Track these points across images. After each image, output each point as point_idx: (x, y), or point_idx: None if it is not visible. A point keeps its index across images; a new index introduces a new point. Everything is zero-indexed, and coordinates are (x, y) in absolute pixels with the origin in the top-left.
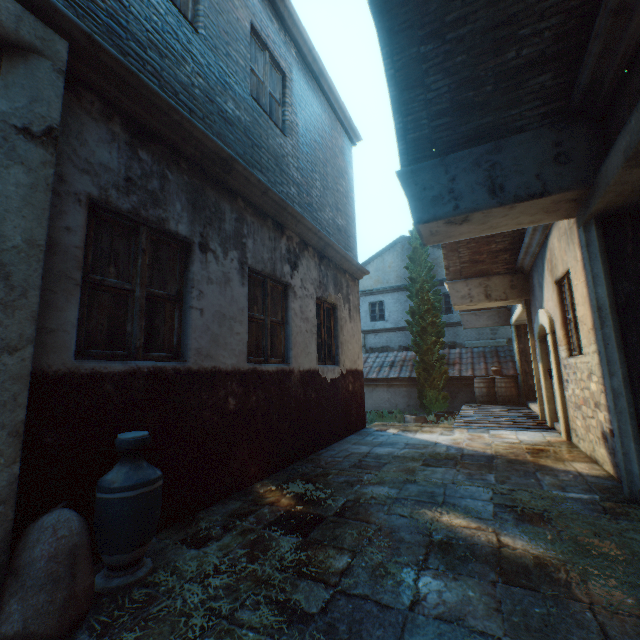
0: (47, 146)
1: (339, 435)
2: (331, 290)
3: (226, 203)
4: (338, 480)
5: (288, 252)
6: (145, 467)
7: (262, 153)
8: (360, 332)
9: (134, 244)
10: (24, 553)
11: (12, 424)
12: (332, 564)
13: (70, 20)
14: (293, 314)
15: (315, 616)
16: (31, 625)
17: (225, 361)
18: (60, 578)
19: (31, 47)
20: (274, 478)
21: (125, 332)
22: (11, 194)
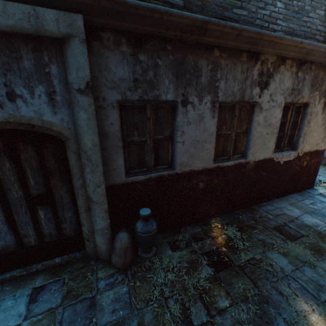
0: (88, 94)
1: (282, 194)
2: (305, 92)
3: (203, 60)
4: (258, 237)
5: (260, 75)
6: (149, 225)
7: None
8: None
9: (144, 115)
10: (115, 243)
11: (104, 209)
12: (217, 301)
13: None
14: (255, 125)
15: None
16: (116, 264)
17: (197, 165)
18: (122, 256)
19: (67, 35)
20: (223, 218)
21: (145, 160)
22: (83, 125)
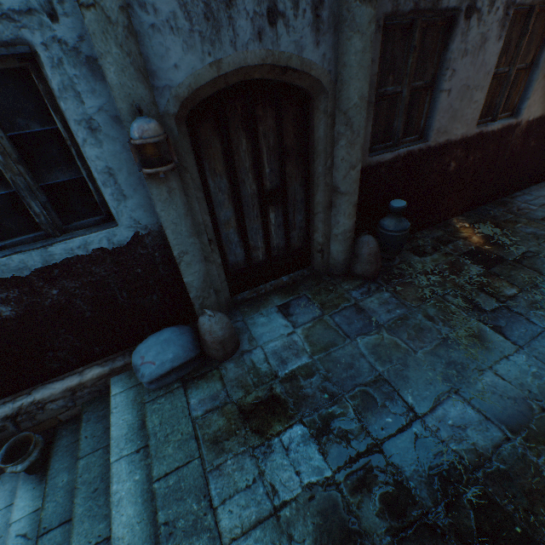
0: (372, 1)
1: (542, 178)
2: None
3: None
4: (525, 231)
5: None
6: (403, 221)
7: None
8: None
9: (407, 44)
10: (358, 250)
11: (353, 202)
12: (503, 291)
13: None
14: None
15: (487, 311)
16: (364, 274)
17: (456, 133)
18: (372, 262)
19: None
20: (467, 216)
21: (392, 128)
22: (352, 63)
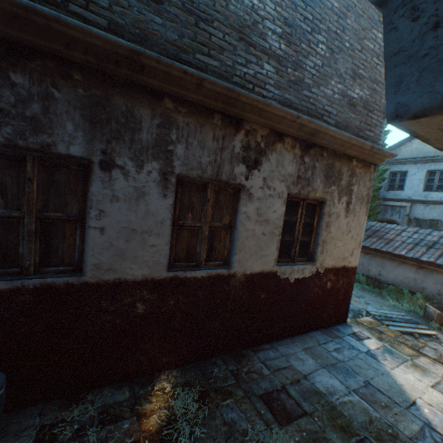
0: None
1: (298, 330)
2: (318, 184)
3: (144, 108)
4: (226, 415)
5: (245, 149)
6: None
7: (214, 29)
8: (362, 226)
9: (22, 173)
10: None
11: None
12: None
13: None
14: (243, 218)
15: None
16: None
17: (133, 272)
18: None
19: None
20: (186, 370)
21: (18, 252)
22: None
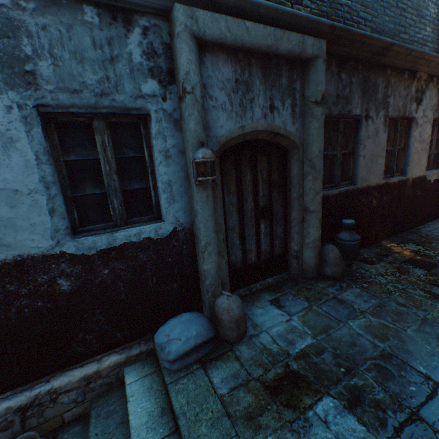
0: (321, 105)
1: (432, 217)
2: None
3: (379, 78)
4: None
5: (415, 92)
6: (354, 234)
7: (406, 13)
8: None
9: (336, 130)
10: (325, 255)
11: (319, 218)
12: None
13: (325, 24)
14: (413, 140)
15: None
16: (333, 274)
17: (372, 181)
18: (339, 264)
19: (315, 57)
20: (391, 240)
21: (333, 175)
22: (313, 134)
